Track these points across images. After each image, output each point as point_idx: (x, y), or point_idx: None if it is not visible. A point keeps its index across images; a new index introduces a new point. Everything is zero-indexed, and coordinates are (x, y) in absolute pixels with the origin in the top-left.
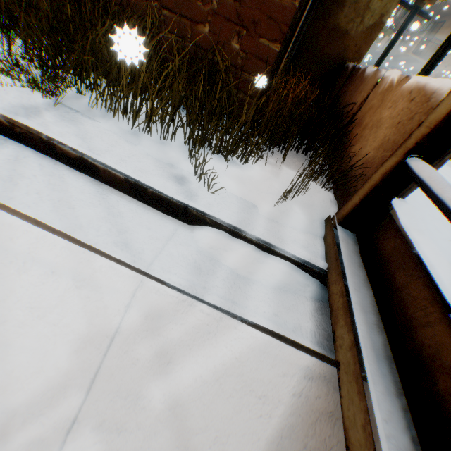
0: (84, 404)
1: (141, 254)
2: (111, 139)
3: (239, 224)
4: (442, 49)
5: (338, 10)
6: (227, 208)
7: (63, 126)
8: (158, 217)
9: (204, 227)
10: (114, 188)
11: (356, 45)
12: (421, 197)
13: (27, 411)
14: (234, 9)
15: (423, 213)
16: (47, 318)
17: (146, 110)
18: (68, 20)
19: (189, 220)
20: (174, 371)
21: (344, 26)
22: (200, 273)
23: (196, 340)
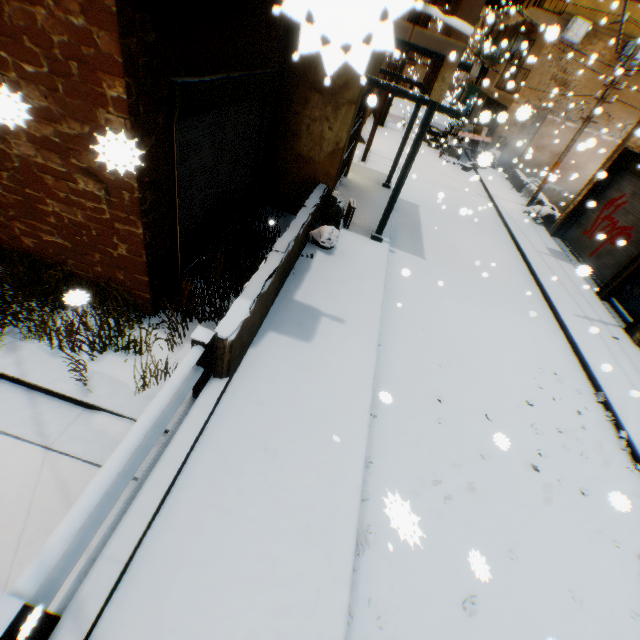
0: (29, 520)
1: (51, 436)
2: (41, 358)
3: (118, 408)
4: (405, 167)
5: (296, 140)
6: (115, 396)
7: (8, 357)
8: (70, 408)
9: (99, 411)
10: (43, 392)
11: (324, 168)
12: (286, 359)
13: (0, 527)
14: (111, 260)
15: (260, 380)
16: (3, 476)
17: (58, 340)
18: (5, 283)
19: (90, 407)
20: (73, 498)
21: (307, 153)
22: (88, 443)
23: (82, 481)
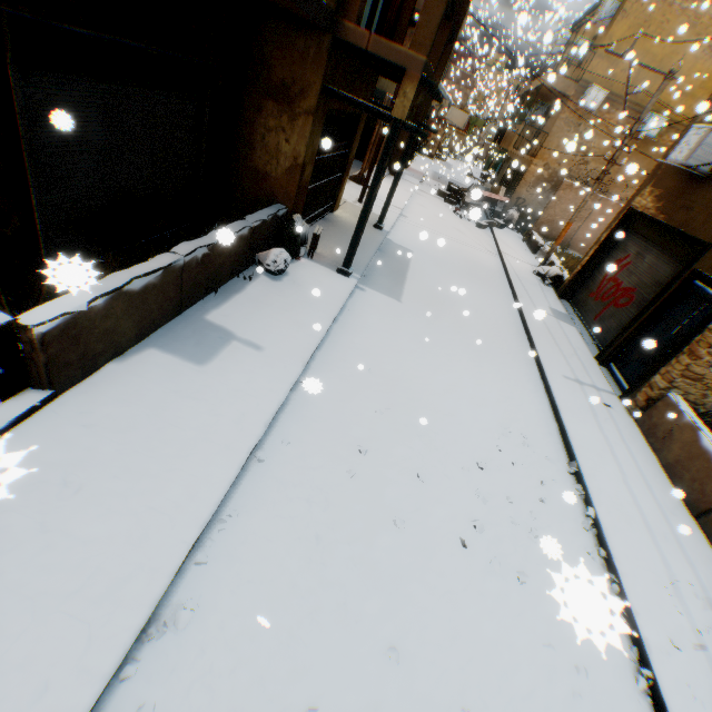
0: None
1: None
2: None
3: None
4: (370, 191)
5: (251, 151)
6: None
7: None
8: None
9: None
10: None
11: (283, 186)
12: (157, 379)
13: None
14: None
15: (106, 399)
16: None
17: None
18: None
19: None
20: None
21: (263, 167)
22: None
23: None
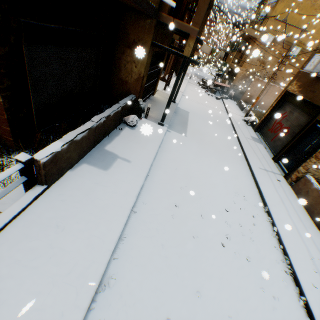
0: None
1: None
2: None
3: None
4: (173, 88)
5: (119, 71)
6: None
7: None
8: None
9: None
10: None
11: (133, 86)
12: (88, 178)
13: None
14: None
15: (68, 188)
16: None
17: None
18: None
19: None
20: None
21: (125, 78)
22: None
23: None
